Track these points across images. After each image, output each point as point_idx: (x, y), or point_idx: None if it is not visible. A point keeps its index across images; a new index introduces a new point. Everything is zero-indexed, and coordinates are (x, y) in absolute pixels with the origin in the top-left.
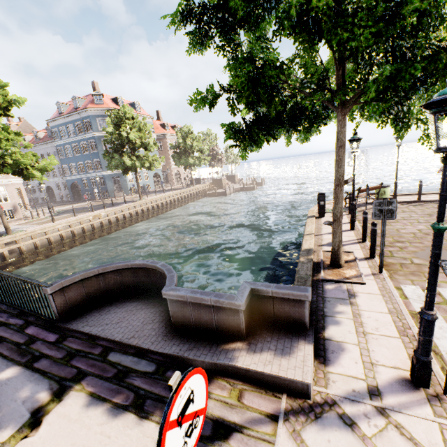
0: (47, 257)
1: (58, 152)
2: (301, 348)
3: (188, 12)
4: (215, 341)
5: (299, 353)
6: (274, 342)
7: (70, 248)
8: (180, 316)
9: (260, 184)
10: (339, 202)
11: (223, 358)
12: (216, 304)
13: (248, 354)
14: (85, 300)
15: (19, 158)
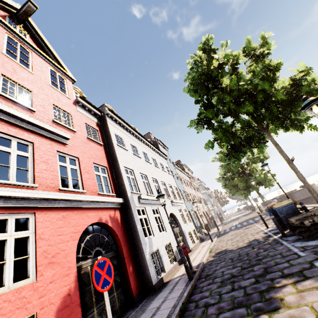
0: None
1: None
2: None
3: None
4: None
5: None
6: None
7: None
8: None
9: None
10: None
11: None
12: None
13: None
14: None
15: None
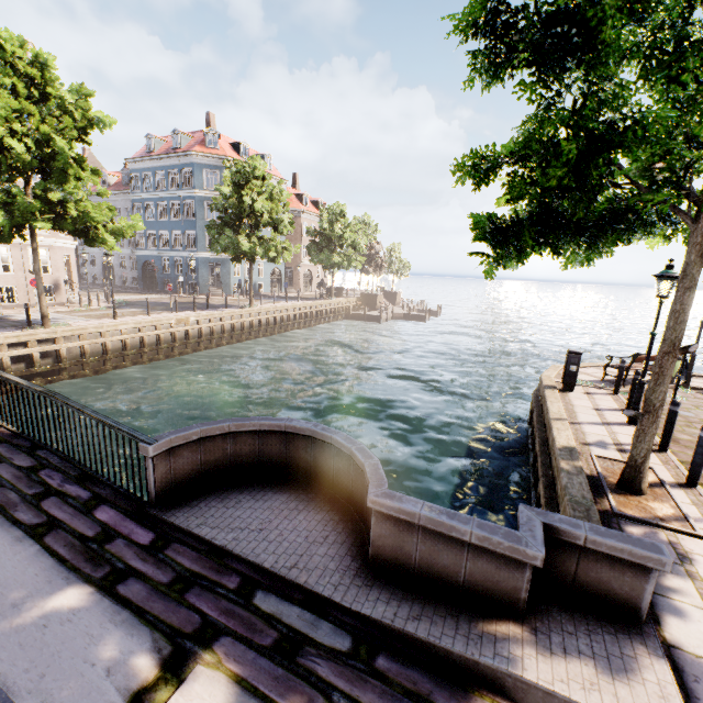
0: (96, 372)
1: (133, 210)
2: (645, 664)
3: (494, 17)
4: (462, 611)
5: (645, 674)
6: (583, 637)
7: (134, 365)
8: (391, 545)
9: (434, 312)
10: (665, 382)
11: (492, 655)
12: (481, 543)
13: (541, 655)
14: (198, 474)
15: (89, 211)
